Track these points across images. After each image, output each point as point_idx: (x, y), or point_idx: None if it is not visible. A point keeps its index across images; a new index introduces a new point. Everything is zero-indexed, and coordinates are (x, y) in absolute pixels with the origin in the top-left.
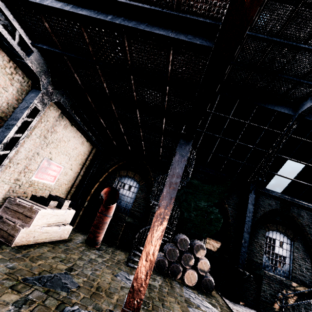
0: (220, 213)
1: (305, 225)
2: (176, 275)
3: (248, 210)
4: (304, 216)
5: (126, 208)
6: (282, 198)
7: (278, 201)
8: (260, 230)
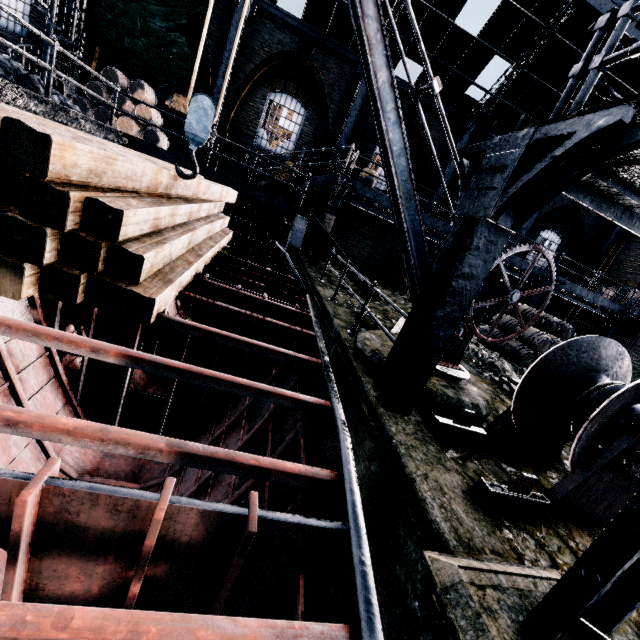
0: (188, 46)
1: (327, 84)
2: (105, 122)
3: (229, 40)
4: (331, 69)
5: (21, 26)
6: (305, 33)
7: (296, 37)
8: (260, 89)
